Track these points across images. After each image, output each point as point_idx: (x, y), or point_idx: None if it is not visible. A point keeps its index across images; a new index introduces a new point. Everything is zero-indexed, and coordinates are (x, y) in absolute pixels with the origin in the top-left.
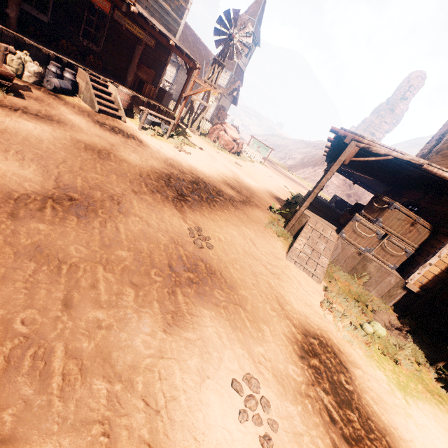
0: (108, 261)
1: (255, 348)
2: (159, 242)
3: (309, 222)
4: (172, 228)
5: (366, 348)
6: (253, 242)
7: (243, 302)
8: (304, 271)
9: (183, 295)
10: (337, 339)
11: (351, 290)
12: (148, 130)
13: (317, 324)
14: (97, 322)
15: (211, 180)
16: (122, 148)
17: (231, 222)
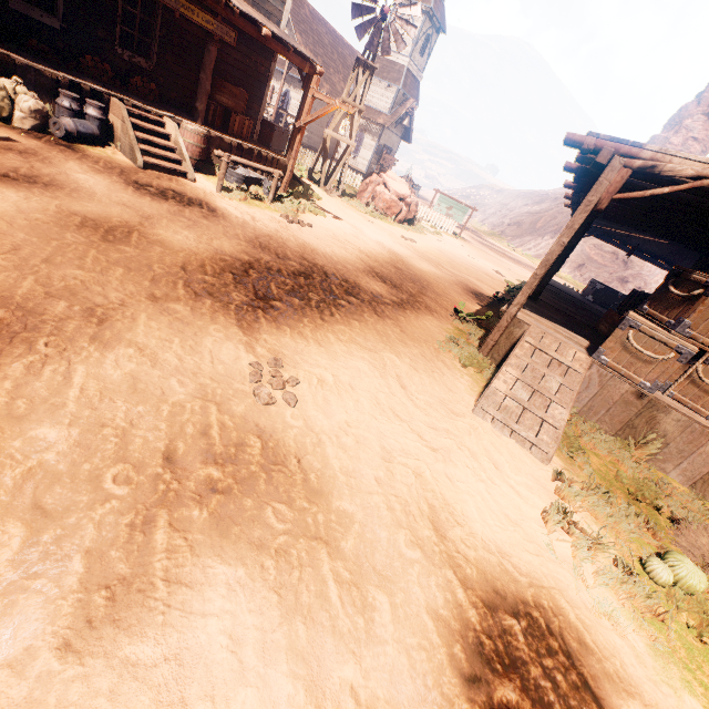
0: None
1: (334, 670)
2: (165, 399)
3: (528, 334)
4: (212, 366)
5: (655, 627)
6: (401, 382)
7: (339, 531)
8: (511, 437)
9: (171, 527)
10: (578, 611)
11: (622, 473)
12: (234, 191)
13: (528, 571)
14: None
15: (341, 269)
16: (166, 221)
17: (361, 345)
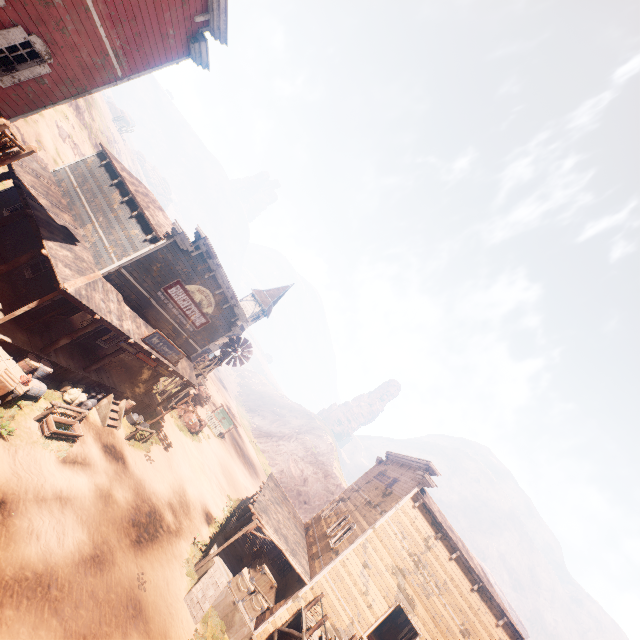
0: (109, 601)
1: None
2: (125, 587)
3: (213, 567)
4: (131, 574)
5: None
6: (168, 583)
7: (150, 632)
8: (190, 613)
9: (129, 623)
10: None
11: (215, 634)
12: (132, 439)
13: None
14: (106, 632)
15: (160, 505)
16: (115, 482)
17: (161, 563)
